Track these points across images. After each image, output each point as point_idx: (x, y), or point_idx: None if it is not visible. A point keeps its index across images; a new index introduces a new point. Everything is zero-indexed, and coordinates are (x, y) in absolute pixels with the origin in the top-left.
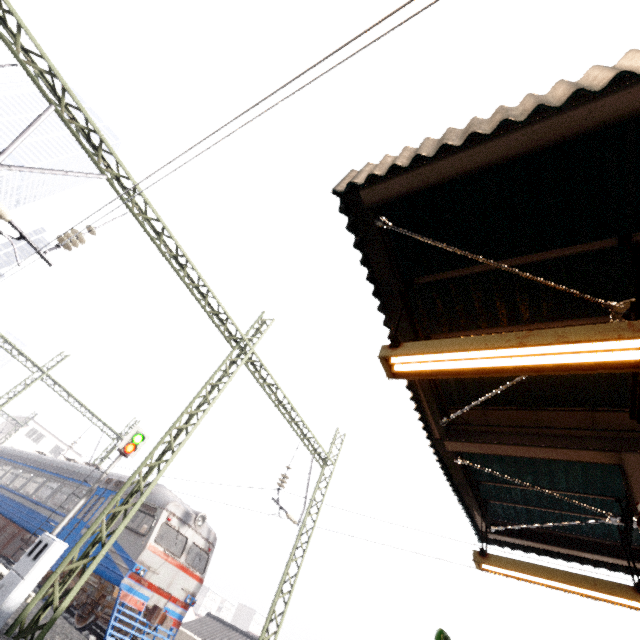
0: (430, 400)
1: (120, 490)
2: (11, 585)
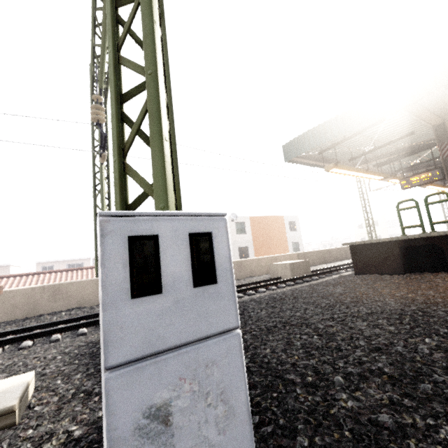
0: None
1: (159, 82)
2: (212, 370)
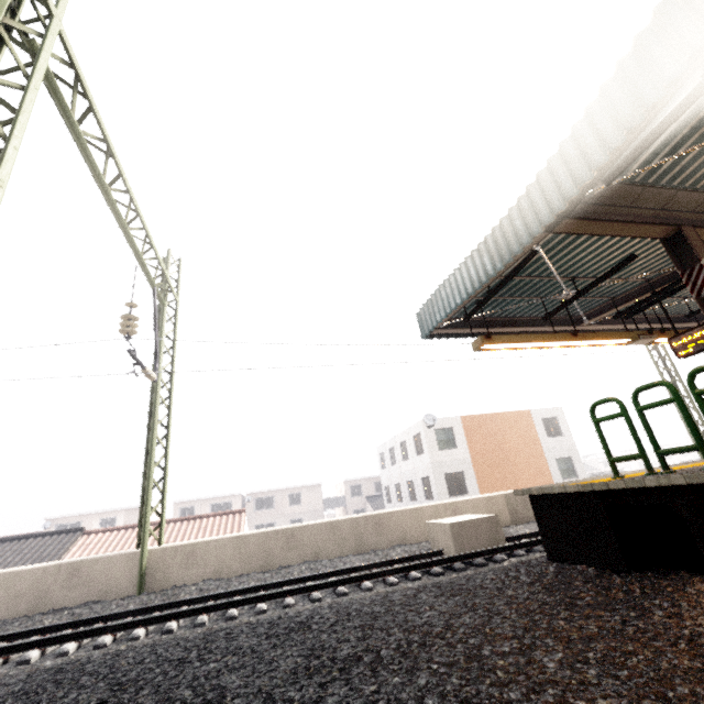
0: (614, 159)
1: None
2: None
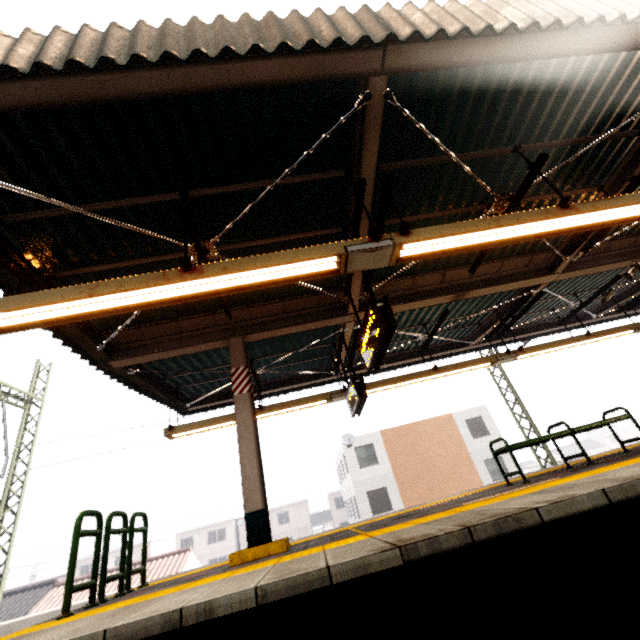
0: (78, 333)
1: None
2: None
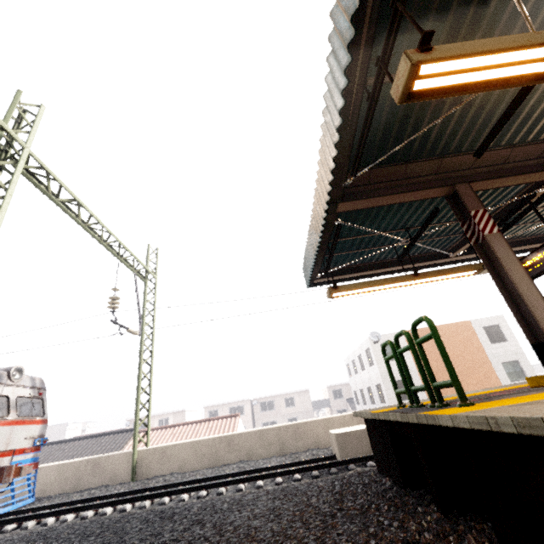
0: (345, 160)
1: None
2: None
